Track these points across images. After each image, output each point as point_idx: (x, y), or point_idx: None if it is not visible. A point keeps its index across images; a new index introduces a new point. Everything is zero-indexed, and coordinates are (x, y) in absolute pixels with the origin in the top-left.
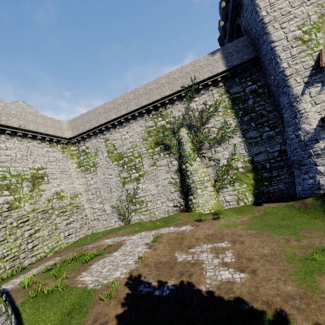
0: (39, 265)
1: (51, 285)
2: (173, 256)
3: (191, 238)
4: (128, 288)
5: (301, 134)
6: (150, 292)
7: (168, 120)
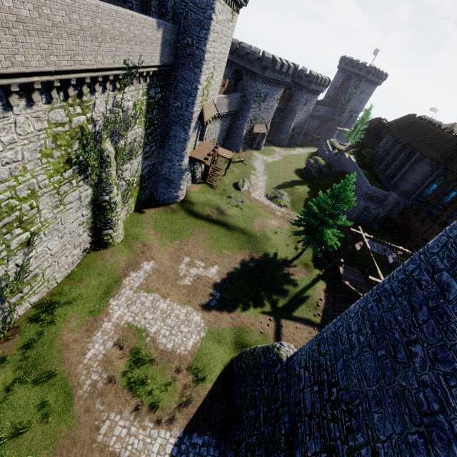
0: (116, 451)
1: (185, 378)
2: (182, 286)
3: (168, 269)
4: (212, 310)
5: (183, 165)
6: (217, 300)
7: (91, 116)
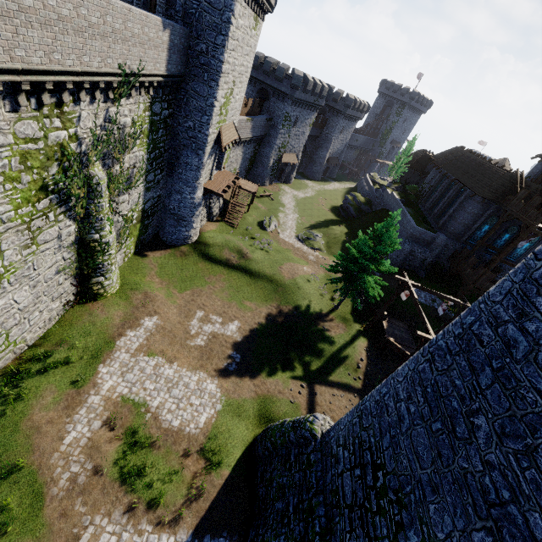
0: None
1: (196, 464)
2: (193, 347)
3: (176, 326)
4: (231, 376)
5: (196, 199)
6: (237, 363)
7: (74, 132)
